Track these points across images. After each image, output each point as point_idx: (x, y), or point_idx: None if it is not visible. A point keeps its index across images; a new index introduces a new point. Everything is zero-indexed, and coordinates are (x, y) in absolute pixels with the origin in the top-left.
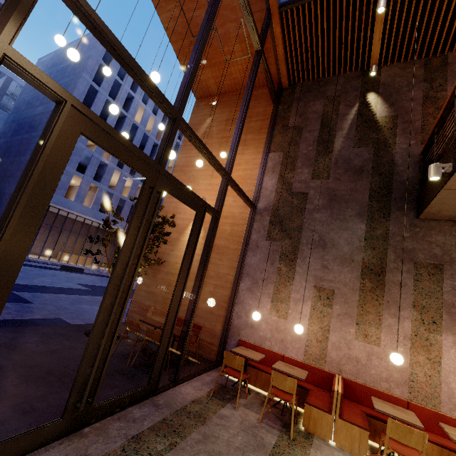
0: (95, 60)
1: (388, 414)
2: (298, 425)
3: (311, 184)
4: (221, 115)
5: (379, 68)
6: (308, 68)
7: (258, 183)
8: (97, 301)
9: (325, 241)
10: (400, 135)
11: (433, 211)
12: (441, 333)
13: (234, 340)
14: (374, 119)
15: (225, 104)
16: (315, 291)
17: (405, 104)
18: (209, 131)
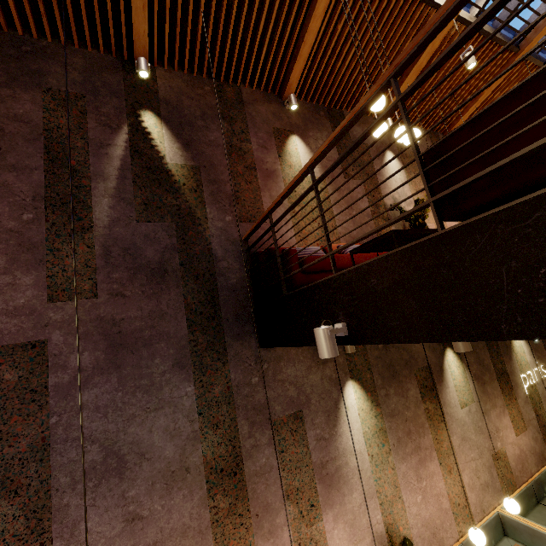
0: None
1: None
2: None
3: (52, 316)
4: None
5: (152, 68)
6: None
7: None
8: None
9: (122, 454)
10: (210, 203)
11: None
12: (321, 515)
13: None
14: (164, 166)
15: None
16: None
17: (206, 149)
18: None
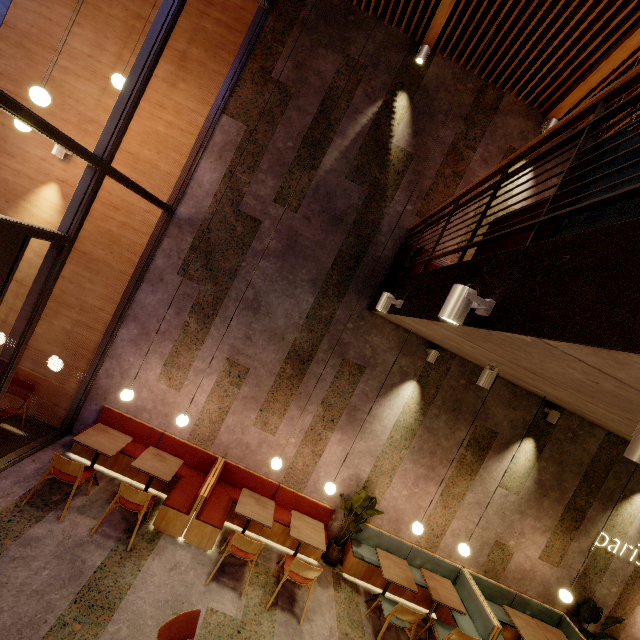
0: None
1: (245, 516)
2: (149, 523)
3: (271, 210)
4: None
5: (432, 53)
6: None
7: (188, 167)
8: None
9: (261, 305)
10: (403, 189)
11: (381, 315)
12: (334, 431)
13: (96, 405)
14: (388, 144)
15: None
16: (227, 365)
17: (429, 143)
18: None
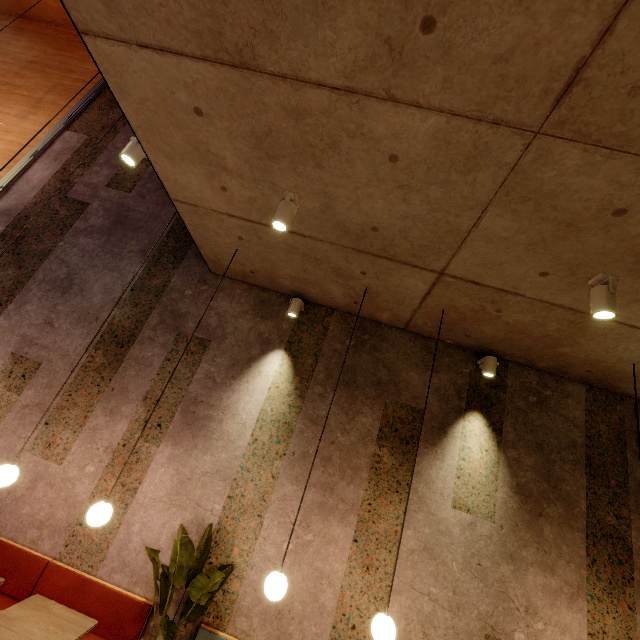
0: None
1: None
2: None
3: (102, 193)
4: (25, 51)
5: None
6: None
7: (17, 168)
8: None
9: (73, 283)
10: None
11: (213, 258)
12: (161, 442)
13: None
14: None
15: (43, 38)
16: (9, 362)
17: None
18: None
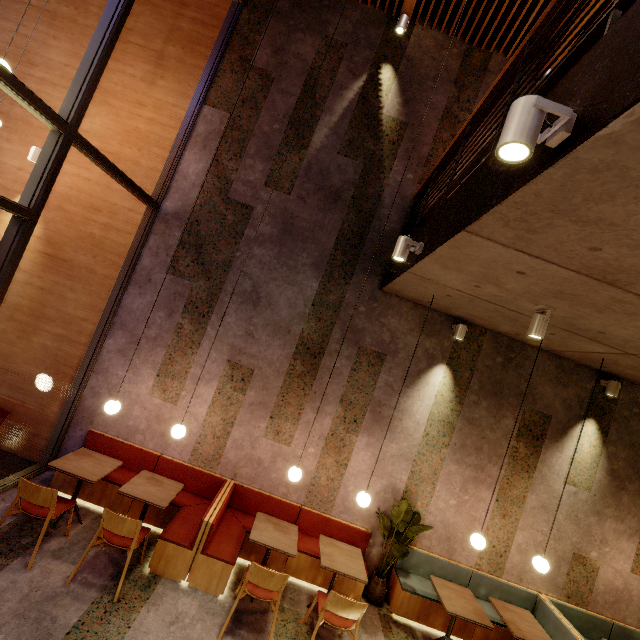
0: None
1: (262, 544)
2: (143, 566)
3: (262, 195)
4: None
5: (412, 25)
6: None
7: (171, 160)
8: None
9: (260, 296)
10: (400, 158)
11: (396, 289)
12: (358, 433)
13: (82, 430)
14: (378, 115)
15: None
16: (228, 368)
17: (422, 109)
18: None
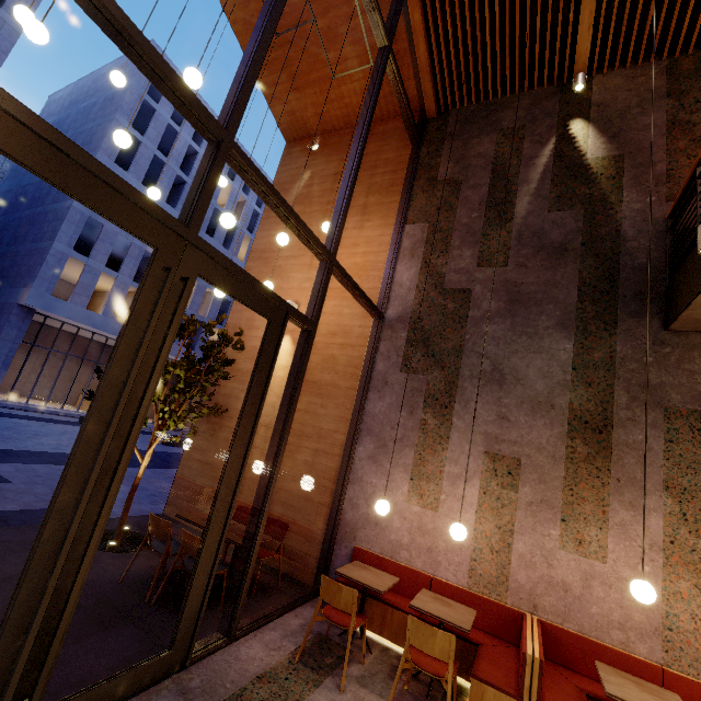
0: (135, 95)
1: None
2: None
3: (477, 276)
4: (326, 167)
5: (589, 79)
6: (468, 83)
7: (386, 275)
8: (127, 476)
9: (504, 373)
10: (629, 187)
11: (697, 317)
12: None
13: (346, 547)
14: (583, 162)
15: (333, 148)
16: (488, 461)
17: (635, 135)
18: (307, 193)
